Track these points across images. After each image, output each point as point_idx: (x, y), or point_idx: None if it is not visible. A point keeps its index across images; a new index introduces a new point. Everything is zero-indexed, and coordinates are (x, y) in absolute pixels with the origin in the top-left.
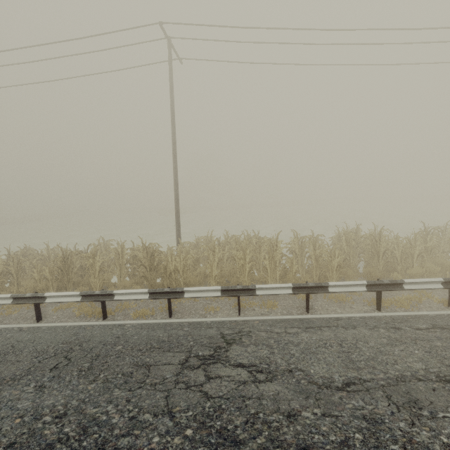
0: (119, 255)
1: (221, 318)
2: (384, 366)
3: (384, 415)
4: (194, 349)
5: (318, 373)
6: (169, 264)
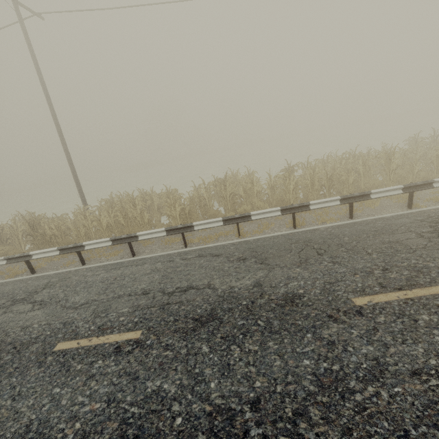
0: (14, 229)
1: (63, 270)
2: (121, 290)
3: (78, 320)
4: (17, 295)
5: (74, 300)
6: (46, 232)
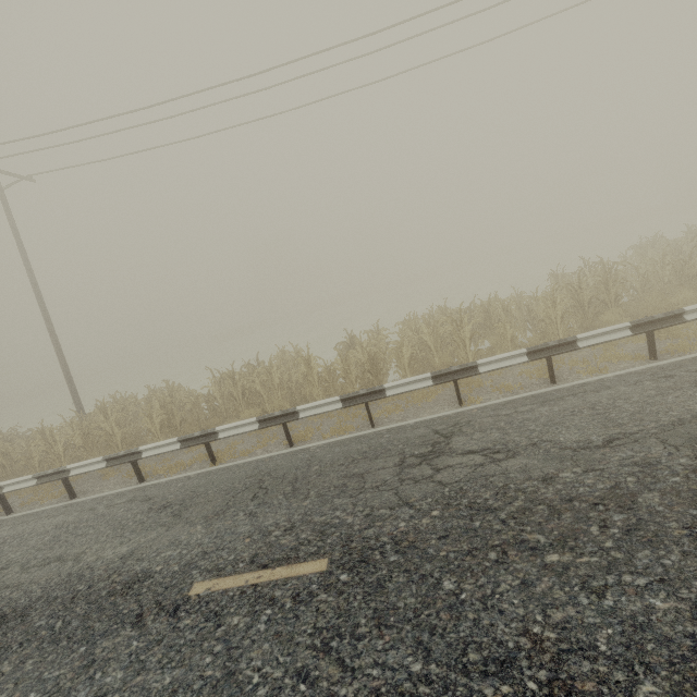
0: None
1: None
2: None
3: None
4: None
5: None
6: None
